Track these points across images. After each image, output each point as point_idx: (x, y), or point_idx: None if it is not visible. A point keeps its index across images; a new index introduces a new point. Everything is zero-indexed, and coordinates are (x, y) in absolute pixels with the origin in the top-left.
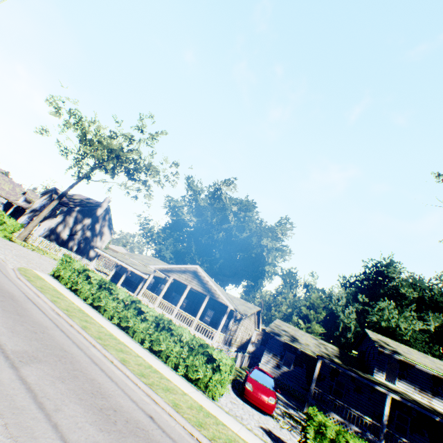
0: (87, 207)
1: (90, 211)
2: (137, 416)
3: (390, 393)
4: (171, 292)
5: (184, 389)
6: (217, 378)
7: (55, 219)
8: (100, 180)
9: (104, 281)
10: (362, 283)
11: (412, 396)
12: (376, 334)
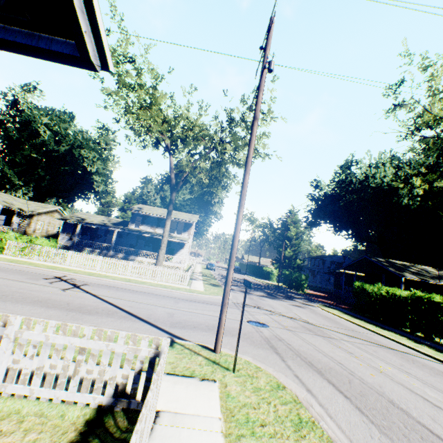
0: None
1: None
2: None
3: (117, 229)
4: None
5: None
6: None
7: None
8: None
9: None
10: None
11: (146, 231)
12: (145, 206)
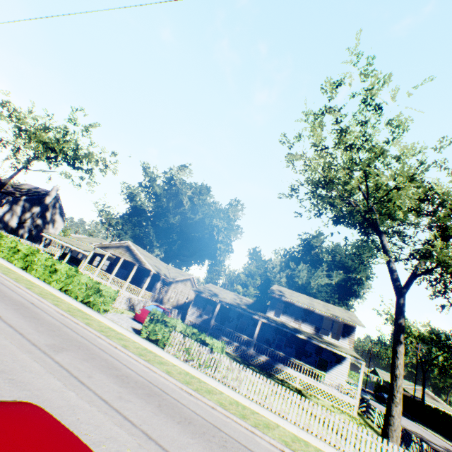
0: (34, 196)
1: (38, 200)
2: (21, 300)
3: (261, 319)
4: (114, 266)
5: (74, 304)
6: (102, 300)
7: (2, 209)
8: (39, 170)
9: (31, 250)
10: (298, 253)
11: (289, 324)
12: (281, 287)
